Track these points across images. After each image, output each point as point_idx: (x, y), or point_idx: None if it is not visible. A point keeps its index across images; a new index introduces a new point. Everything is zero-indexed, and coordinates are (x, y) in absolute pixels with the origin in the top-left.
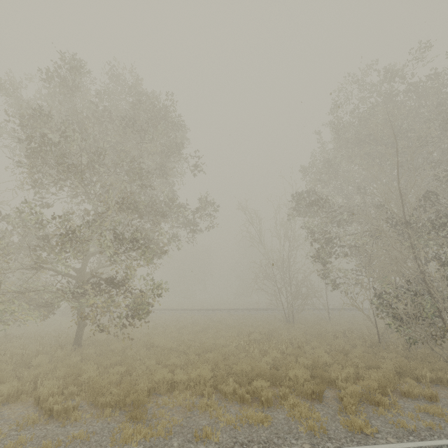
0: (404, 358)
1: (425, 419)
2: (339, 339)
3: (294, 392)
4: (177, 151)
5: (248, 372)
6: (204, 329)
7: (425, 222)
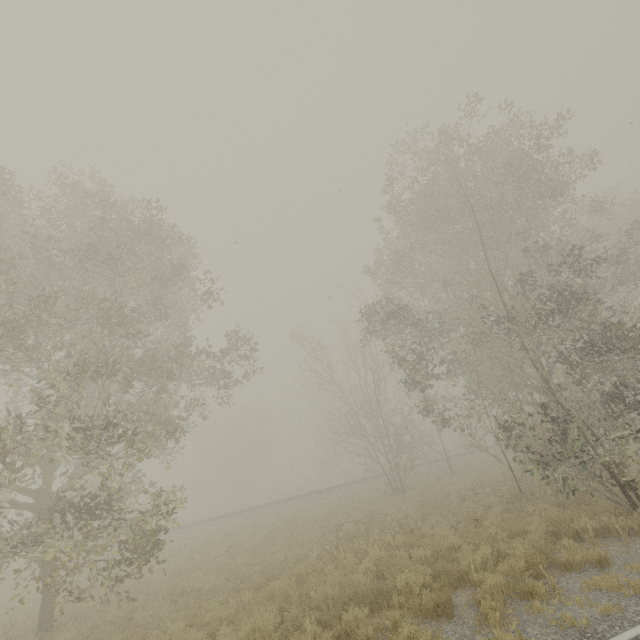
0: (557, 506)
1: (598, 601)
2: (467, 501)
3: (410, 612)
4: (179, 274)
5: (336, 597)
6: (271, 538)
7: (530, 311)
